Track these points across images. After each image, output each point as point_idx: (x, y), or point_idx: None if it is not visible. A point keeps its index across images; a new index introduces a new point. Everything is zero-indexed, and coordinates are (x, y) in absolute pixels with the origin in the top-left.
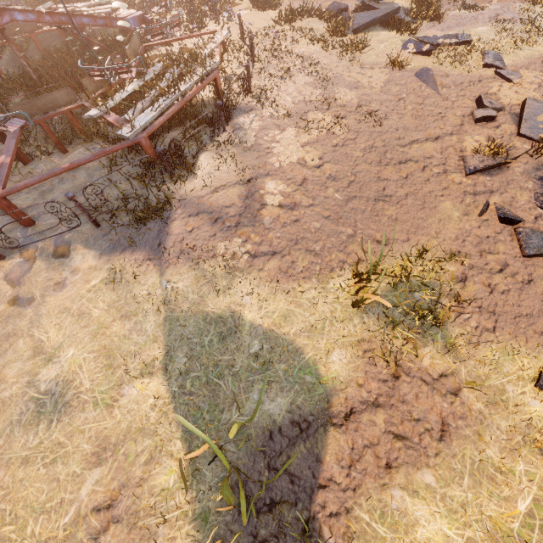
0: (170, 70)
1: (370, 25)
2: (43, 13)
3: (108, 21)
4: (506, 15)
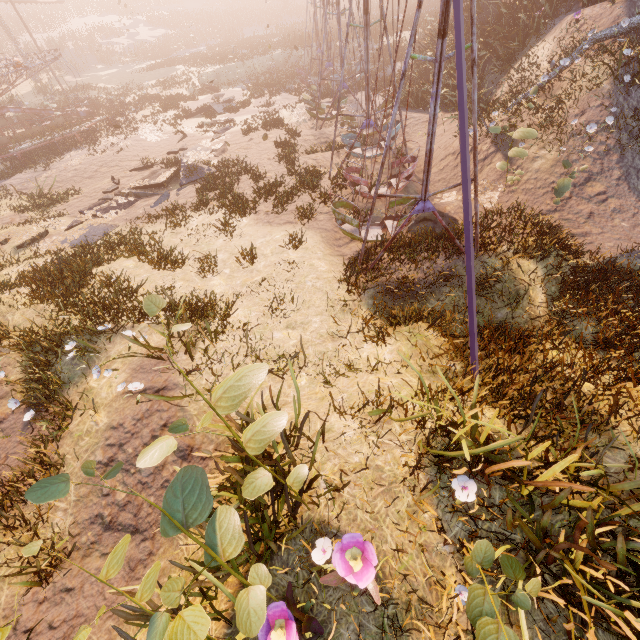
0: (58, 131)
1: (195, 114)
2: (26, 109)
3: (67, 113)
4: (273, 109)
